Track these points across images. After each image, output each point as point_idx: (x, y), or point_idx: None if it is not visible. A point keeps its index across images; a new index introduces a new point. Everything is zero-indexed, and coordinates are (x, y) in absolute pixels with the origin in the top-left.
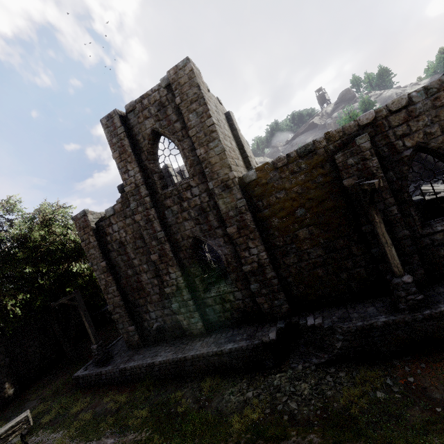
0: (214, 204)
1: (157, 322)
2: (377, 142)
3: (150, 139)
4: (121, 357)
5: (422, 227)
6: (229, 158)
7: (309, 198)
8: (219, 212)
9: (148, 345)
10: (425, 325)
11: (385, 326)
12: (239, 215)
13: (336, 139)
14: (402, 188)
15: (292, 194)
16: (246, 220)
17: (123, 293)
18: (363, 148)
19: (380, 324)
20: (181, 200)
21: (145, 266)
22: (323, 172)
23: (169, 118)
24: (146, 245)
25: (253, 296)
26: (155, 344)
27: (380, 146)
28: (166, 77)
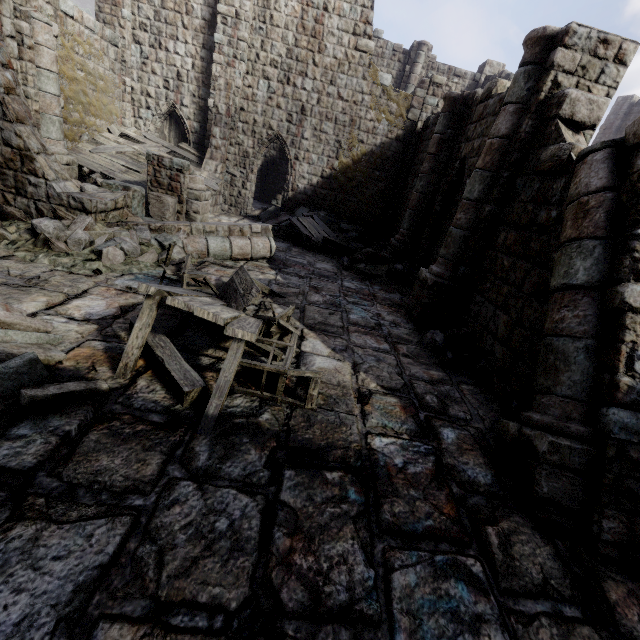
0: None
1: None
2: None
3: None
4: None
5: None
6: None
7: None
8: None
9: None
10: None
11: None
12: None
13: None
14: None
15: None
16: None
17: None
18: None
19: None
20: None
21: None
22: None
23: None
24: None
25: None
26: None
27: None
28: None
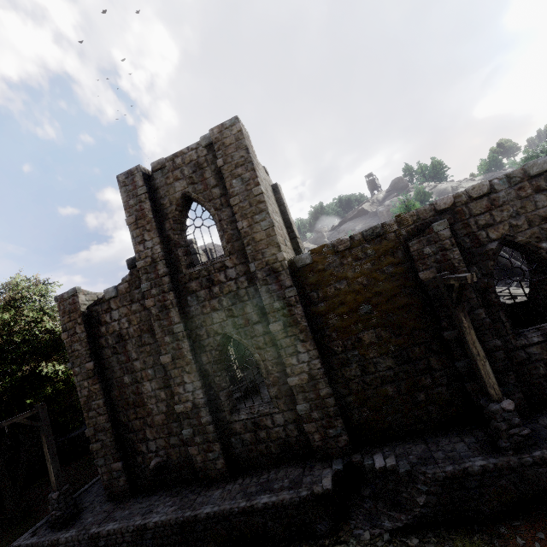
0: (254, 291)
1: (158, 456)
2: (457, 231)
3: (178, 205)
4: (93, 514)
5: (515, 337)
6: (279, 235)
7: (376, 291)
8: (260, 302)
9: (139, 493)
10: (537, 473)
11: (484, 472)
12: (287, 308)
13: (409, 224)
14: (489, 287)
15: (355, 285)
16: (296, 315)
17: (113, 410)
18: (441, 236)
19: (477, 469)
20: (211, 284)
21: (150, 371)
22: (394, 261)
23: (206, 182)
24: (156, 341)
25: (299, 421)
26: (150, 492)
27: (461, 236)
28: (207, 135)
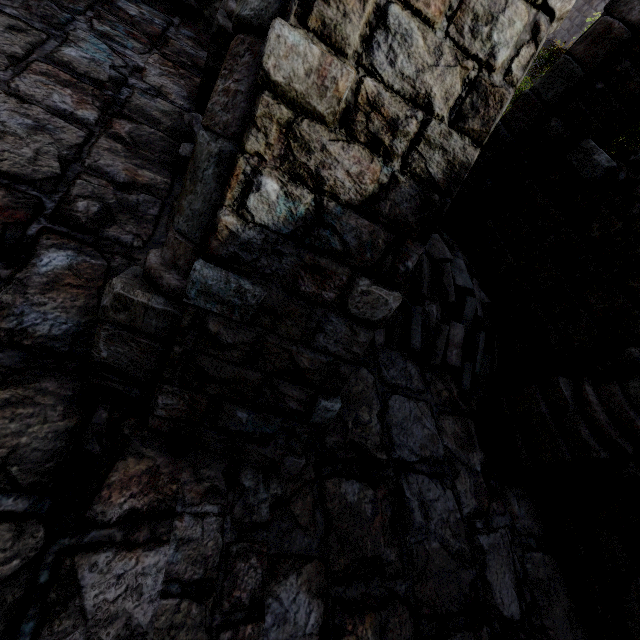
0: None
1: None
2: None
3: None
4: None
5: None
6: None
7: None
8: None
9: None
10: None
11: None
12: None
13: None
14: None
15: None
16: None
17: None
18: None
19: None
20: (589, 2)
21: None
22: None
23: None
24: None
25: None
26: None
27: None
28: None
